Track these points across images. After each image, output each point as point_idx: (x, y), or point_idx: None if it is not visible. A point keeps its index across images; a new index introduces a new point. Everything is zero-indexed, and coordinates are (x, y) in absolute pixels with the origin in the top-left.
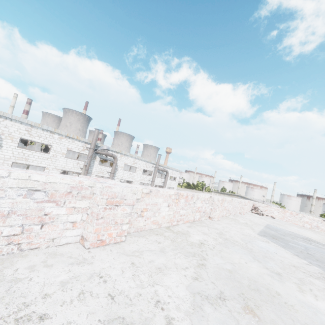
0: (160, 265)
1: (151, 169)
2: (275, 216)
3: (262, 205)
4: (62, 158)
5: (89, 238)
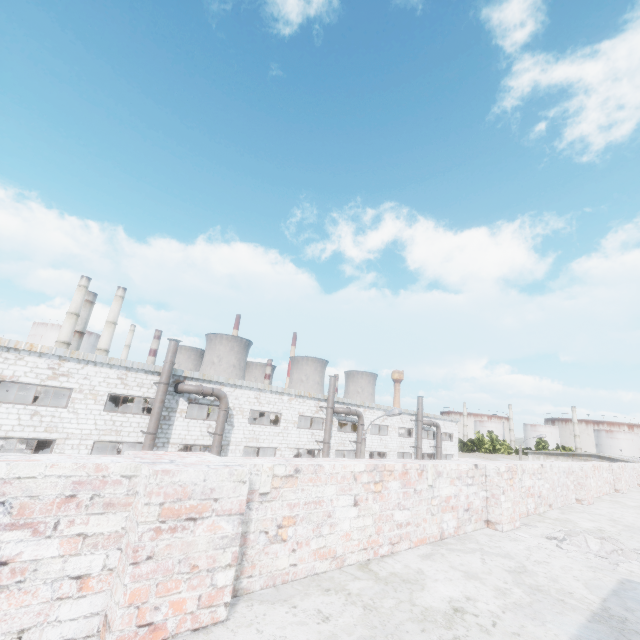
0: (635, 512)
1: (410, 425)
2: None
3: None
4: (294, 430)
5: (585, 499)
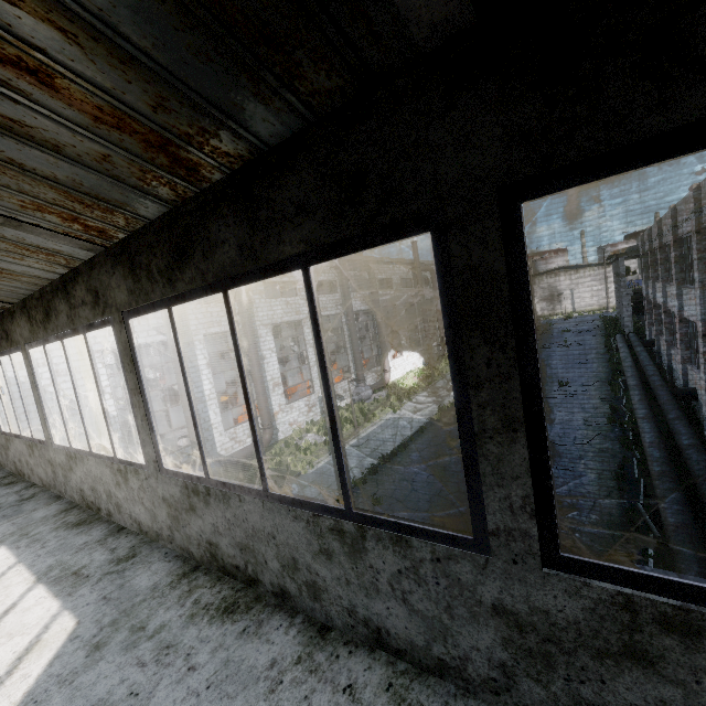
0: None
1: None
2: None
3: None
4: (400, 290)
5: None
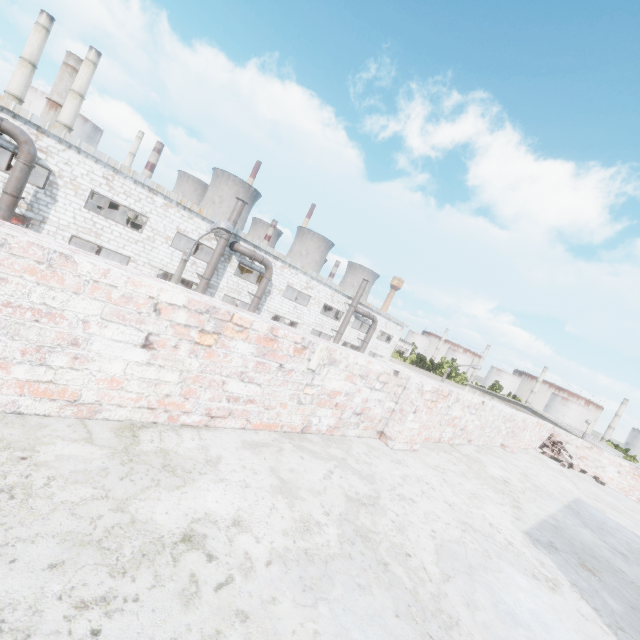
0: None
1: (342, 307)
2: (607, 478)
3: (576, 441)
4: (165, 247)
5: None
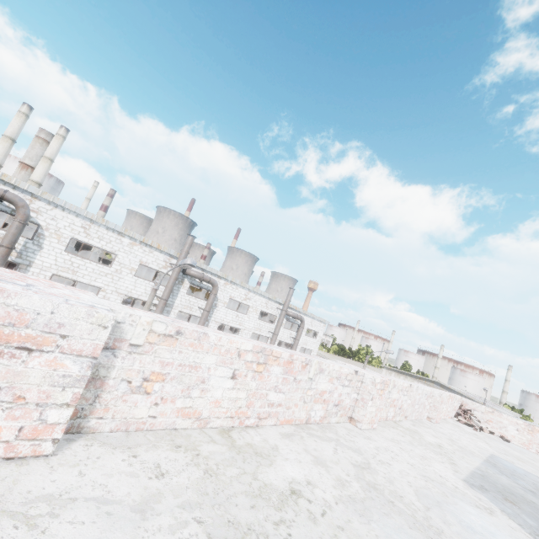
0: None
1: (275, 312)
2: (510, 436)
3: (480, 408)
4: (130, 277)
5: None
